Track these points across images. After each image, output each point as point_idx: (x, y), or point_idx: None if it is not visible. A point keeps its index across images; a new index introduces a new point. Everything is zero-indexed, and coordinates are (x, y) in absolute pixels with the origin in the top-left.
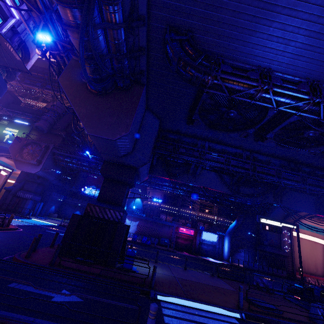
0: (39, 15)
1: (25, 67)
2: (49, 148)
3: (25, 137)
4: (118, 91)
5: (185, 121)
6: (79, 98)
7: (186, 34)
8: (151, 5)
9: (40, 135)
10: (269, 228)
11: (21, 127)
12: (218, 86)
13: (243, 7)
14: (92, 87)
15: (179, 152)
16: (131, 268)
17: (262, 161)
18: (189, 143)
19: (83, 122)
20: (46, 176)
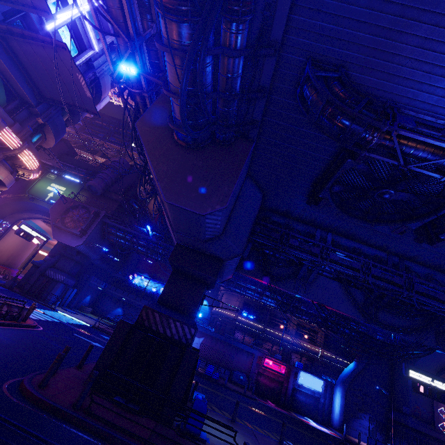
0: (127, 42)
1: (94, 107)
2: (99, 215)
3: (72, 198)
4: (216, 147)
5: (302, 199)
6: (160, 150)
7: (335, 70)
8: (290, 27)
9: (91, 197)
10: (424, 390)
11: (70, 185)
12: (387, 148)
13: (443, 33)
14: (181, 137)
15: (289, 244)
16: (199, 432)
17: (418, 275)
18: (301, 232)
19: (161, 184)
20: (88, 253)
